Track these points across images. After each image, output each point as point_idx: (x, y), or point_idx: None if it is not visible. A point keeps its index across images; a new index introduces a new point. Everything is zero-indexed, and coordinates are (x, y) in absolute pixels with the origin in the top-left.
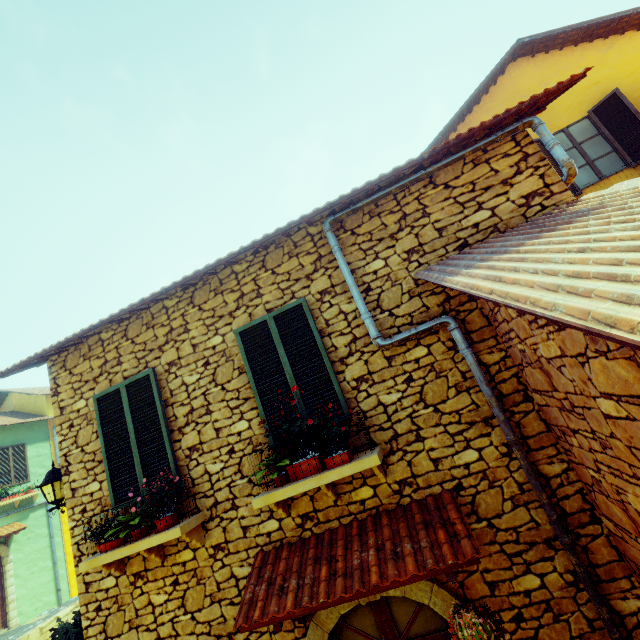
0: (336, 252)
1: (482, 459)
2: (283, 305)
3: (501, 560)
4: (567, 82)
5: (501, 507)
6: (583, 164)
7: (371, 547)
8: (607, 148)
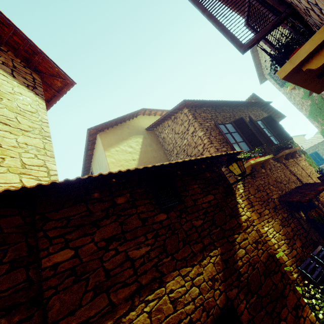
0: None
1: None
2: None
3: None
4: None
5: None
6: None
7: None
8: None
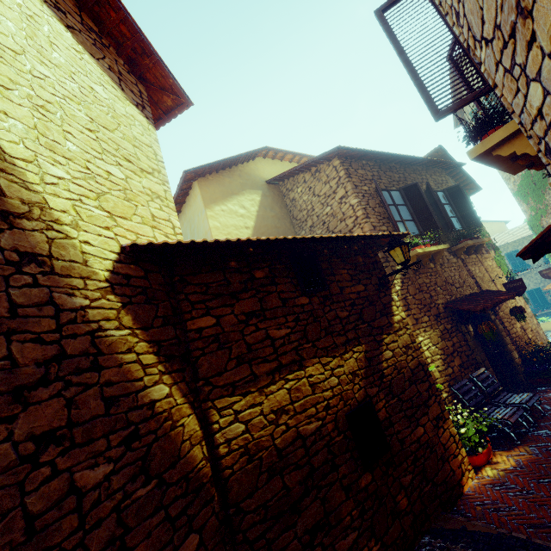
0: None
1: None
2: None
3: None
4: None
5: None
6: None
7: None
8: None
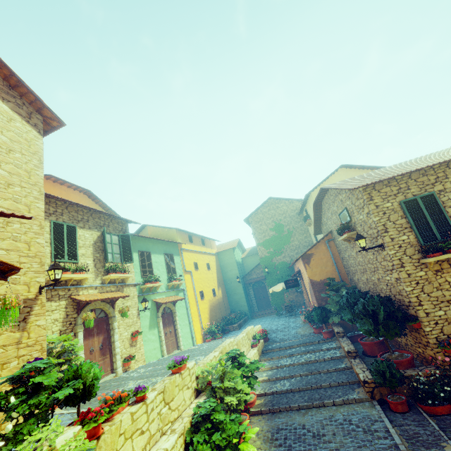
0: None
1: None
2: None
3: None
4: None
5: None
6: None
7: None
8: None
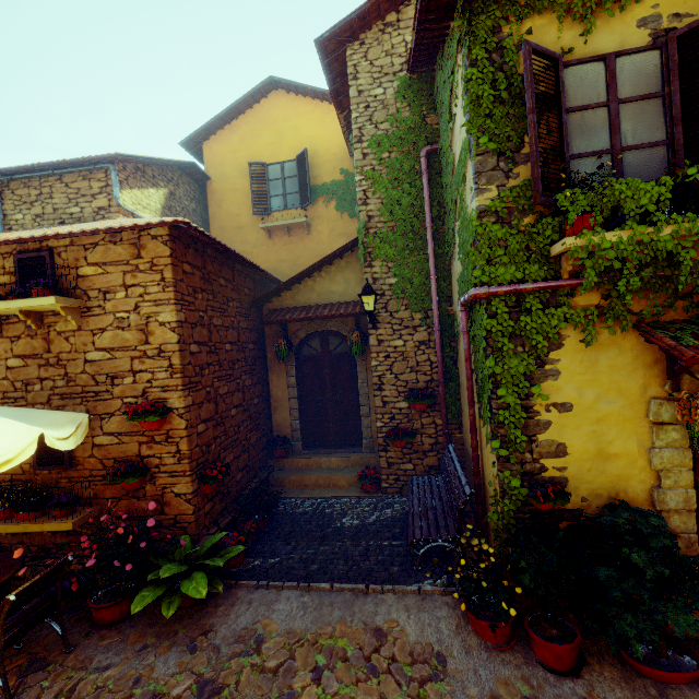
0: None
1: None
2: None
3: None
4: (108, 156)
5: None
6: (281, 194)
7: None
8: (297, 189)
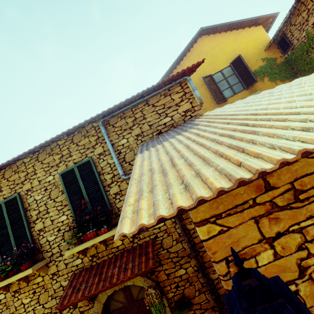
0: (104, 136)
1: (165, 225)
2: (82, 160)
3: (171, 265)
4: (196, 64)
5: (172, 243)
6: (228, 87)
7: (117, 267)
8: (237, 80)
